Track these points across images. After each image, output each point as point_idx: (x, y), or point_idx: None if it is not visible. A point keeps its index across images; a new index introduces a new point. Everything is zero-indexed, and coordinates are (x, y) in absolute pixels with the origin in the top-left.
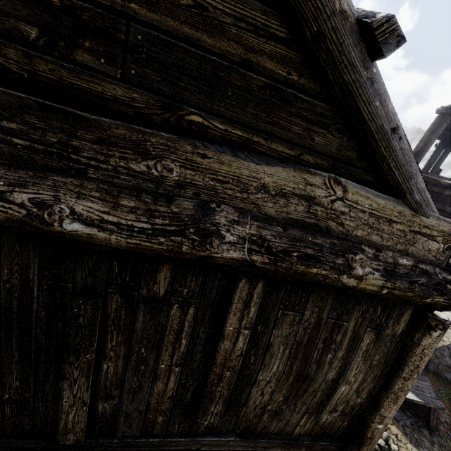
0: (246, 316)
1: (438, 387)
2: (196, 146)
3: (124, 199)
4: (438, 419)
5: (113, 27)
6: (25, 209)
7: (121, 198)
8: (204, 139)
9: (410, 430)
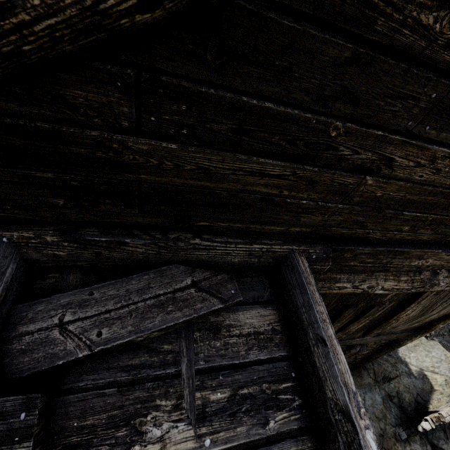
0: (419, 303)
1: None
2: (448, 252)
3: (402, 277)
4: None
5: (448, 221)
6: (363, 290)
7: (401, 277)
8: (447, 244)
9: None
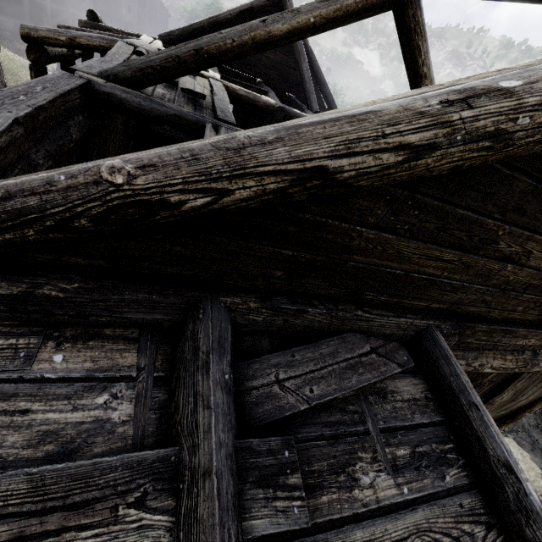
0: (515, 385)
1: None
2: None
3: (508, 356)
4: None
5: None
6: (474, 368)
7: (507, 356)
8: None
9: None
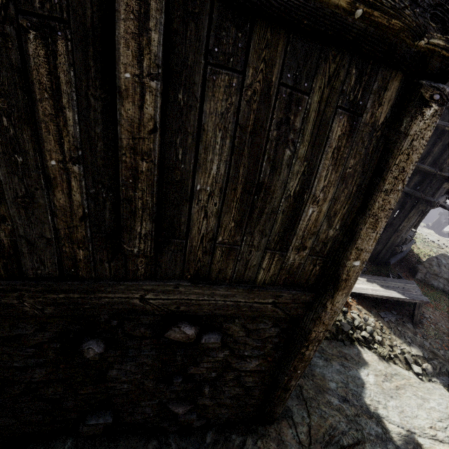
0: (146, 49)
1: (424, 292)
2: None
3: None
4: (422, 316)
5: None
6: None
7: None
8: None
9: (394, 325)
